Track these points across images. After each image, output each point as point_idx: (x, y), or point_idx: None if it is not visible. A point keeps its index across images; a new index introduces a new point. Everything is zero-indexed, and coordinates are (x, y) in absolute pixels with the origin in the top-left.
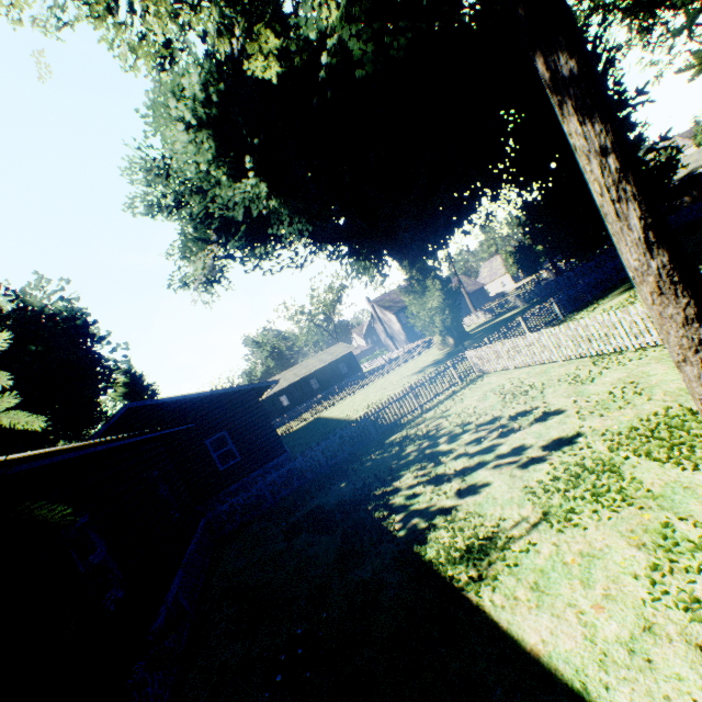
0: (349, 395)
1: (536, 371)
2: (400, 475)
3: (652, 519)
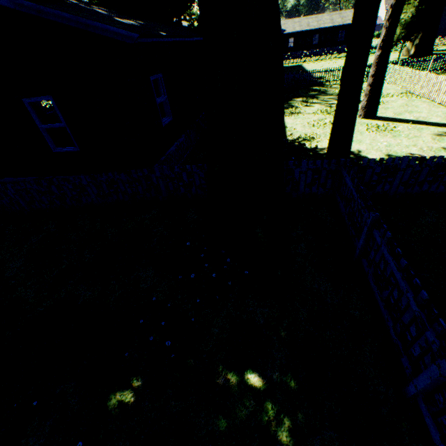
0: (326, 60)
1: (388, 88)
2: (299, 98)
3: (326, 119)
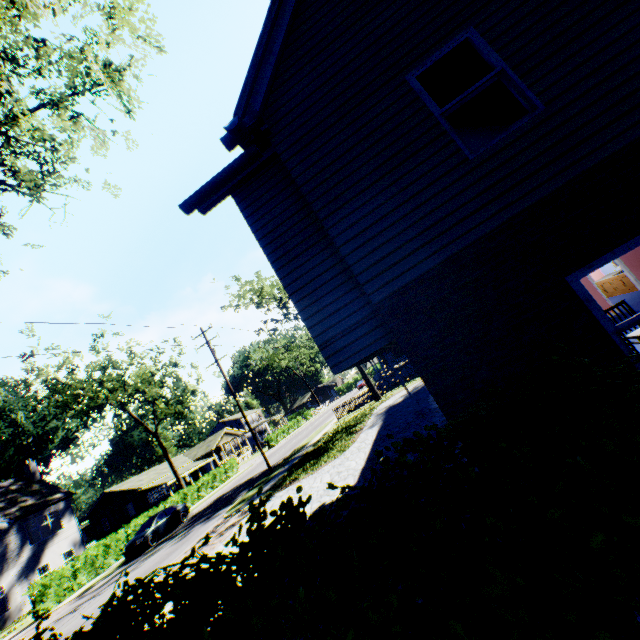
0: None
1: None
2: None
3: None
